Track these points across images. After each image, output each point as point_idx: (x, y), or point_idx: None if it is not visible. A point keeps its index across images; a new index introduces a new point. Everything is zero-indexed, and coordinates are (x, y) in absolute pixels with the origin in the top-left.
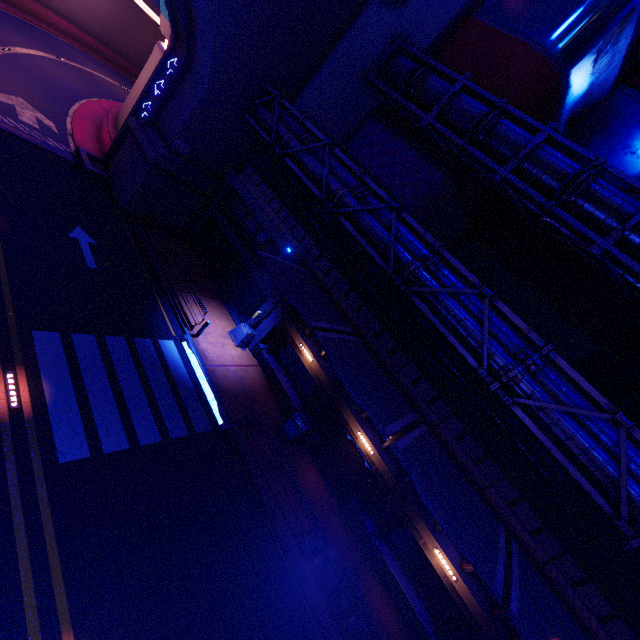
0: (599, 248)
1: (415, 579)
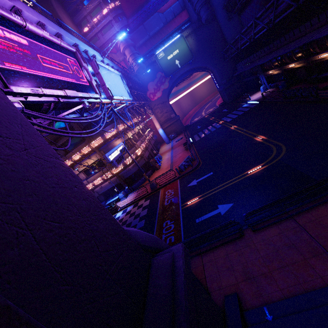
0: None
1: None
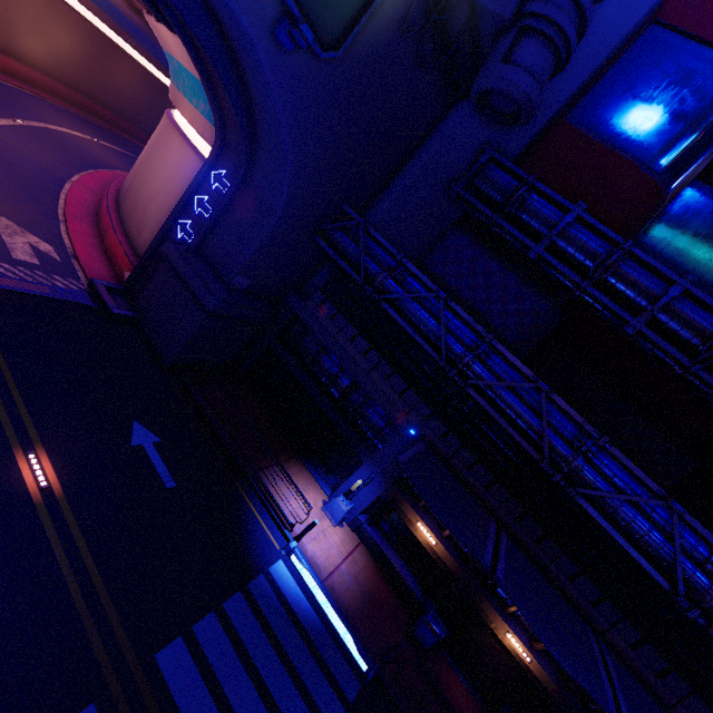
0: None
1: None
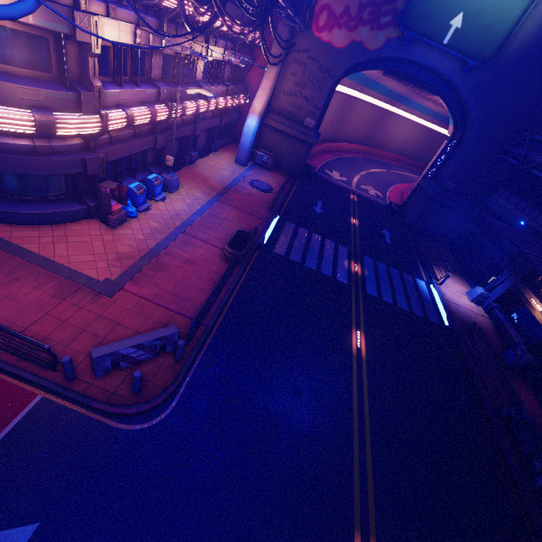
0: None
1: None
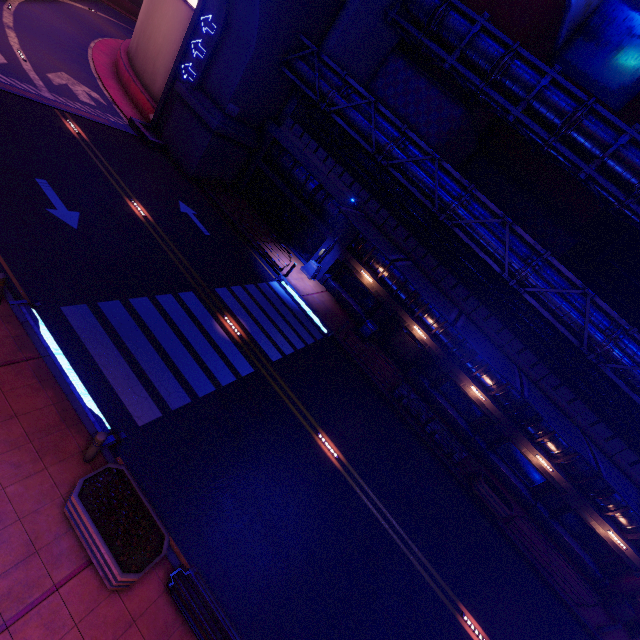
0: (584, 174)
1: (457, 407)
